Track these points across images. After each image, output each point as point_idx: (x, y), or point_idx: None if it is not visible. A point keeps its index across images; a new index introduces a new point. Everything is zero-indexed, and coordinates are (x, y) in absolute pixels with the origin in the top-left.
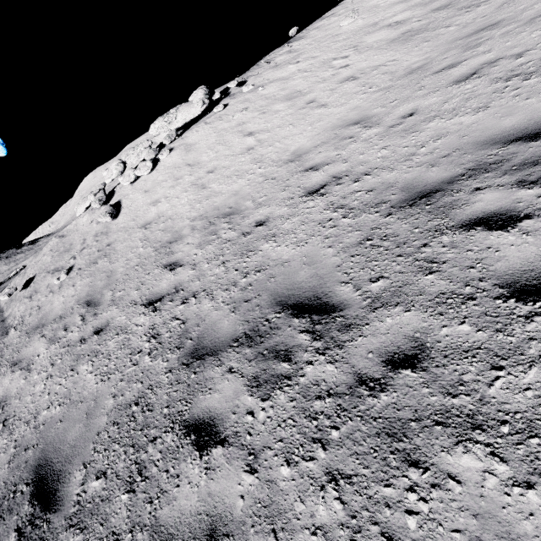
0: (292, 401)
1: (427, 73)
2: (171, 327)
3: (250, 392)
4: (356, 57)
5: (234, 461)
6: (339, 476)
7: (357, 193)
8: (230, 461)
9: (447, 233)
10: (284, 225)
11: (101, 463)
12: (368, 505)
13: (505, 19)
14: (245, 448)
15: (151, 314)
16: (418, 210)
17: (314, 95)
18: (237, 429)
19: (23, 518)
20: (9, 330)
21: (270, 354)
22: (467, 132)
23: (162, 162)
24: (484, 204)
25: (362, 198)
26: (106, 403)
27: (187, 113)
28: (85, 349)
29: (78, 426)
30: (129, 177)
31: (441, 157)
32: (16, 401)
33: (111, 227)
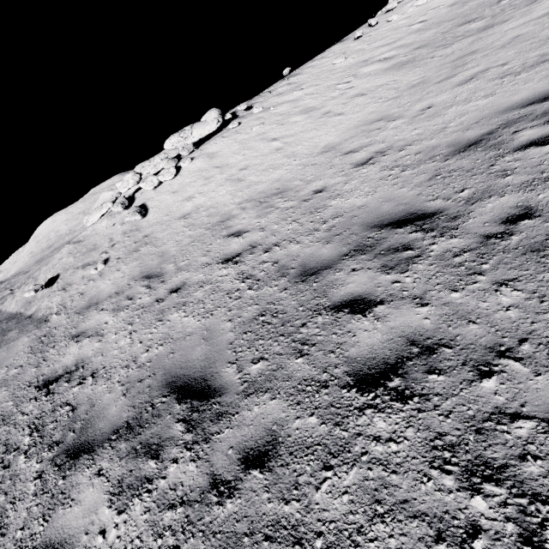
0: (432, 265)
1: (429, 84)
2: (263, 268)
3: (386, 273)
4: (358, 81)
5: (402, 307)
6: (506, 281)
7: (407, 156)
8: (397, 308)
9: (507, 156)
10: (345, 187)
11: (252, 355)
12: (542, 284)
13: (480, 49)
14: (407, 298)
15: (234, 266)
16: (471, 152)
17: (329, 108)
18: (389, 293)
19: (180, 413)
20: (48, 317)
21: (388, 252)
22: (485, 108)
23: (185, 169)
24: (527, 137)
25: (413, 158)
26: (222, 327)
27: (202, 130)
28: (167, 304)
29: (199, 348)
30: (153, 183)
31: (472, 124)
32: (99, 358)
33: (141, 225)
